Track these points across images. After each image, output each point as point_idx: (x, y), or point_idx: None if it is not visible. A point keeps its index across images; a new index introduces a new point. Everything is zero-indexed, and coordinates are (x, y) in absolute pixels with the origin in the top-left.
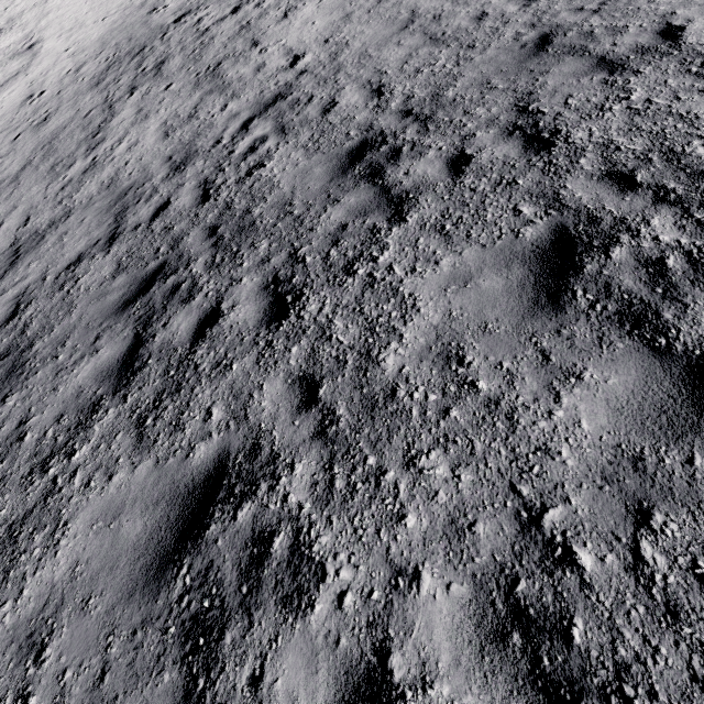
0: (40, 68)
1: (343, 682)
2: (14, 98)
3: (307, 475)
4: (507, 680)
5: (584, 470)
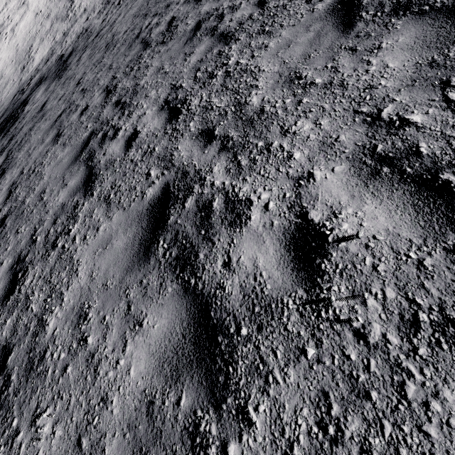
0: (33, 6)
1: None
2: (31, 17)
3: None
4: None
5: None
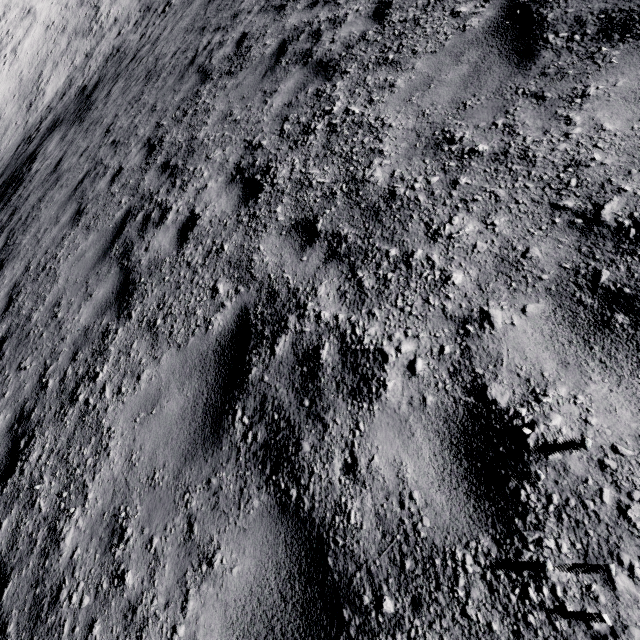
0: (43, 16)
1: None
2: (39, 32)
3: None
4: None
5: None
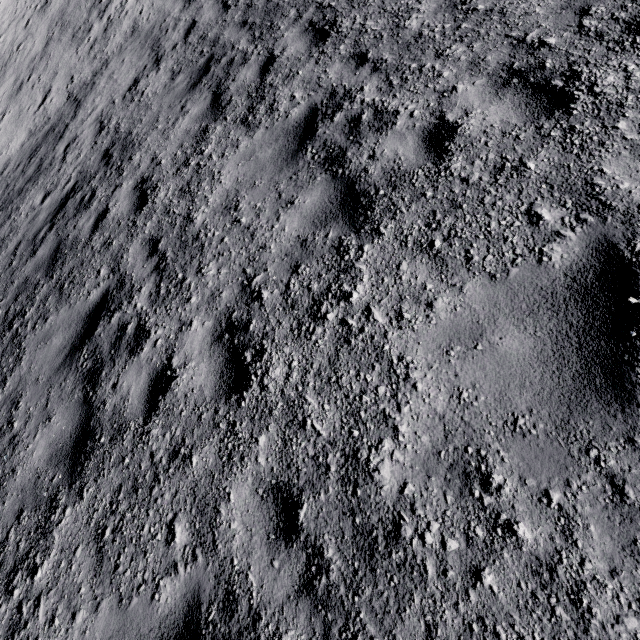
0: None
1: (422, 134)
2: None
3: (373, 88)
4: (511, 94)
5: (550, 11)
